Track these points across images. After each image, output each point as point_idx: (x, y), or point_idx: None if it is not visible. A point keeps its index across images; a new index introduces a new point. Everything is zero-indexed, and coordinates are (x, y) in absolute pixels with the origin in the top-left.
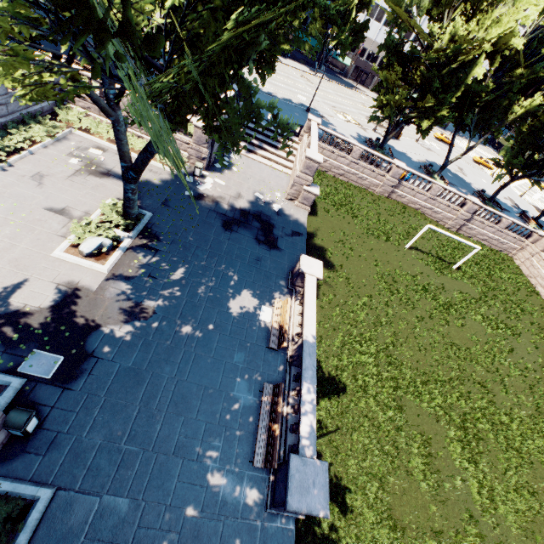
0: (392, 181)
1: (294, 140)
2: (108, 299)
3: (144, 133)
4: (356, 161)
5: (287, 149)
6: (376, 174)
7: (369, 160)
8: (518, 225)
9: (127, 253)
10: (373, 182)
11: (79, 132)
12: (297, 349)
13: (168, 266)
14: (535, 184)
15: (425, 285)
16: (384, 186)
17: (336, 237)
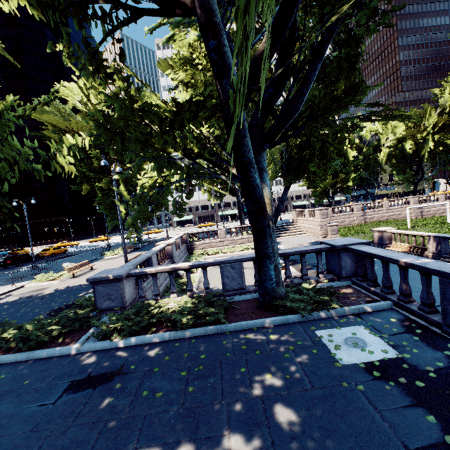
0: (359, 213)
1: (293, 224)
2: (312, 274)
3: (234, 244)
4: (332, 215)
5: (294, 228)
6: (348, 215)
7: (338, 211)
8: (449, 194)
9: (292, 266)
10: (350, 220)
11: (208, 256)
12: (433, 245)
13: (316, 262)
14: (429, 180)
15: (447, 229)
16: (357, 218)
17: (367, 238)
